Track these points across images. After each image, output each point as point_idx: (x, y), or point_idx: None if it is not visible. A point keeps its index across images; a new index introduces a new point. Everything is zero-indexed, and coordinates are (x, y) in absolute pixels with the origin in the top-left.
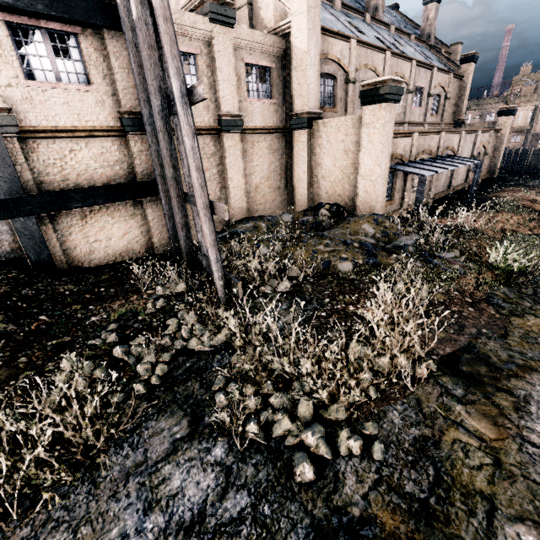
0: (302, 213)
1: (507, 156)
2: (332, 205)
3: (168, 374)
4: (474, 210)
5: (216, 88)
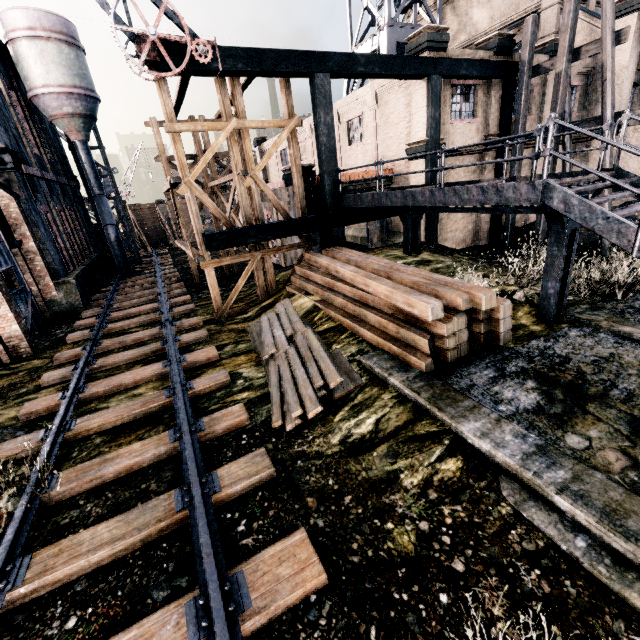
0: None
1: None
2: None
3: None
4: None
5: (539, 109)
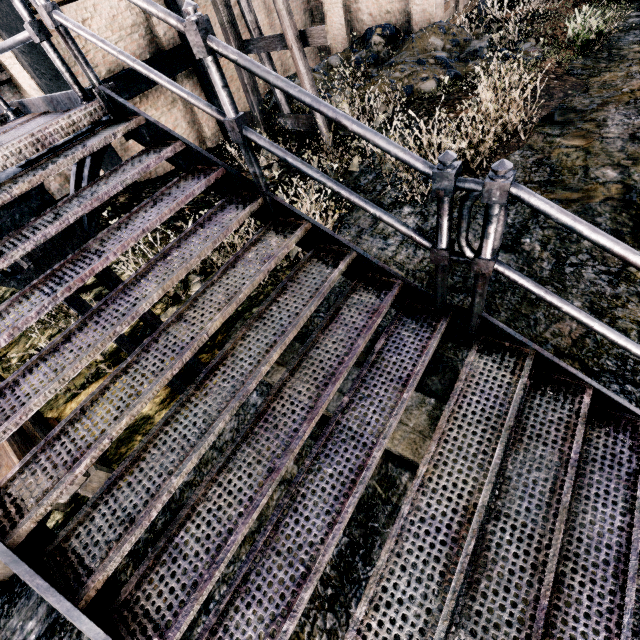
0: (349, 51)
1: None
2: (384, 27)
3: (332, 198)
4: None
5: None
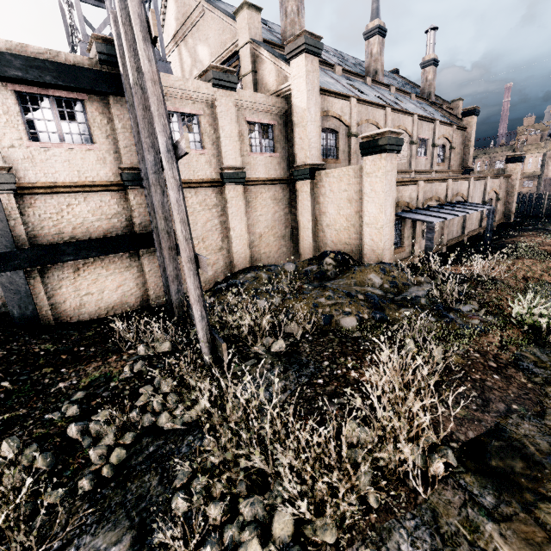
0: (307, 261)
1: (521, 201)
2: (337, 253)
3: (125, 462)
4: (490, 258)
5: (218, 144)
